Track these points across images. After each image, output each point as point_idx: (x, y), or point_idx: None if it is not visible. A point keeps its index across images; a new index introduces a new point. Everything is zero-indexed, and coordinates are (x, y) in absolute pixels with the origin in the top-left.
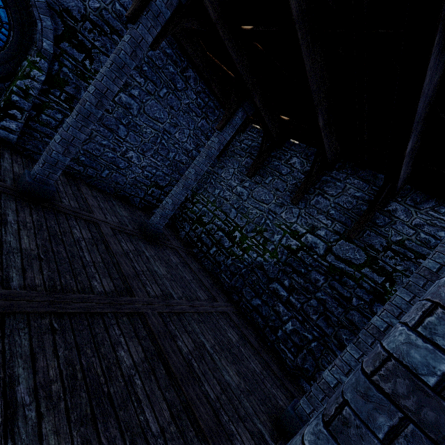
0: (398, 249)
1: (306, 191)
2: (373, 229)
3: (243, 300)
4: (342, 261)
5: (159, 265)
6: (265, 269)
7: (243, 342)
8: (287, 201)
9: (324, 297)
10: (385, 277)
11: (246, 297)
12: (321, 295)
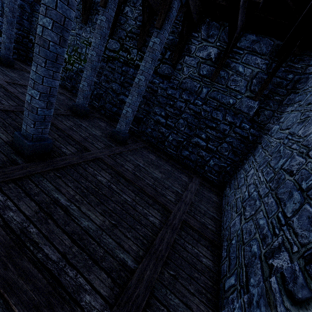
0: (130, 35)
1: (88, 13)
2: (120, 27)
3: (77, 90)
4: (111, 51)
5: (12, 74)
6: (83, 71)
7: (69, 100)
8: (83, 24)
9: (106, 72)
10: (127, 53)
11: (78, 88)
12: (105, 72)
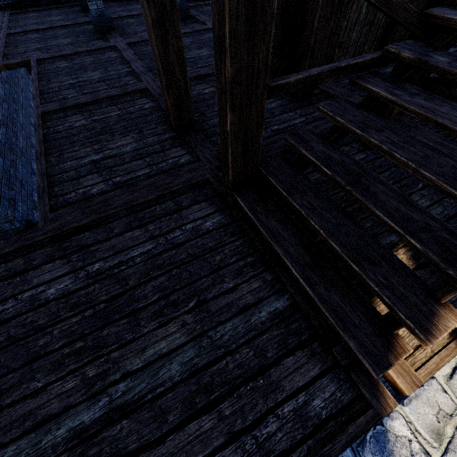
0: None
1: None
2: None
3: None
4: None
5: None
6: None
7: (39, 13)
8: None
9: None
10: None
11: None
12: None
